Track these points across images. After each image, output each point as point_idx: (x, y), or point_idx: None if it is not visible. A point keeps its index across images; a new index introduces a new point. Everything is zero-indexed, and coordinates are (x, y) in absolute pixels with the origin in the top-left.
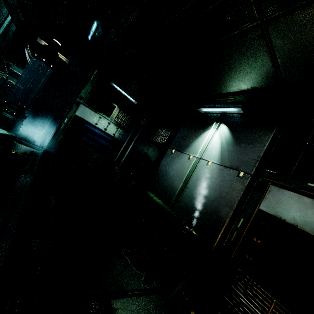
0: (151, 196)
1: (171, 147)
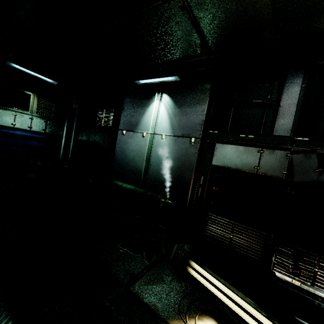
0: (120, 184)
1: (121, 129)
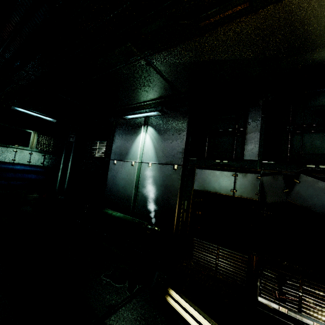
0: (110, 212)
1: (113, 159)
